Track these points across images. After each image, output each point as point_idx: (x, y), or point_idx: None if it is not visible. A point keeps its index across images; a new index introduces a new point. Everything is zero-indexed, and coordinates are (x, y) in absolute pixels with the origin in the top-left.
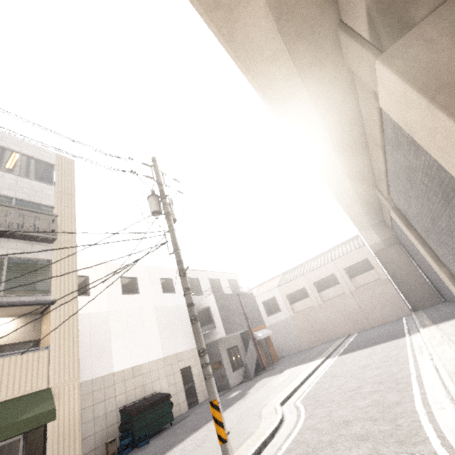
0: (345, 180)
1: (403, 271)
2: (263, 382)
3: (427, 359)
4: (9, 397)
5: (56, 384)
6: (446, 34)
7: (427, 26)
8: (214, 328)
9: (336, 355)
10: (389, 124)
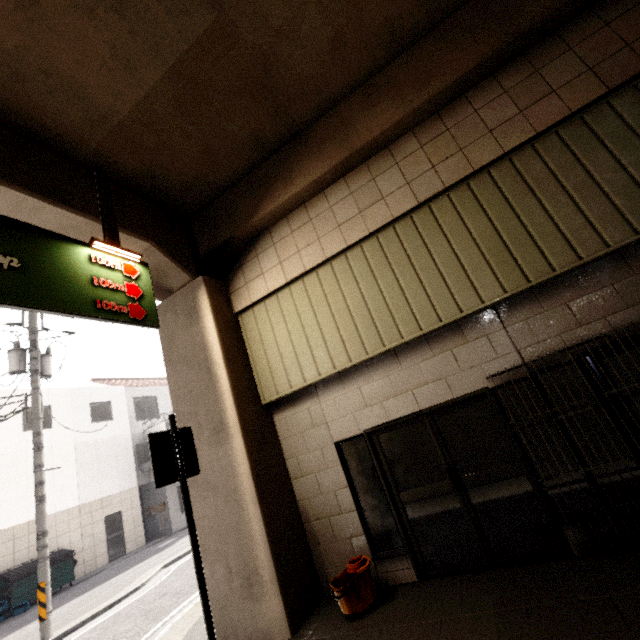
0: None
1: None
2: None
3: None
4: None
5: None
6: (183, 314)
7: (179, 298)
8: None
9: None
10: None
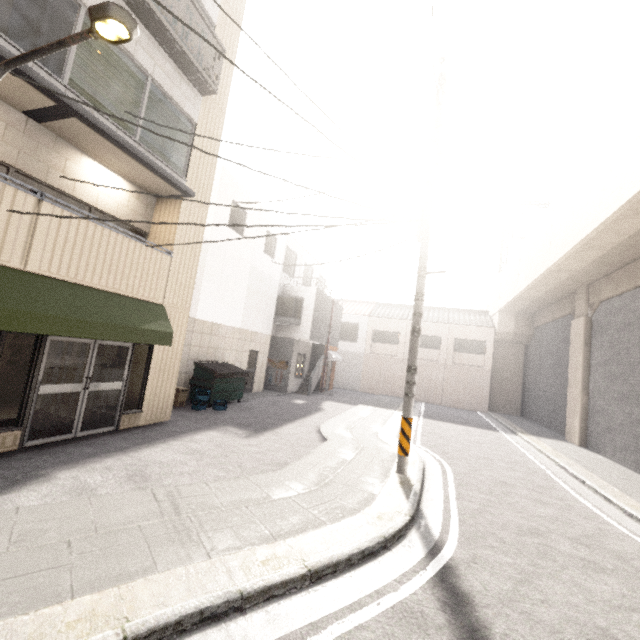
0: (587, 262)
1: (508, 372)
2: (334, 405)
3: (550, 463)
4: (128, 293)
5: (169, 305)
6: None
7: None
8: (298, 326)
9: (418, 415)
10: None
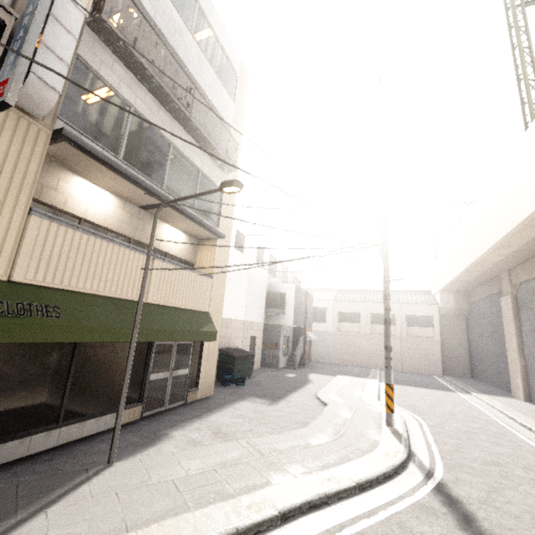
0: (504, 255)
1: (455, 341)
2: (318, 377)
3: (502, 416)
4: (191, 307)
5: (211, 311)
6: None
7: None
8: (284, 314)
9: None
10: None
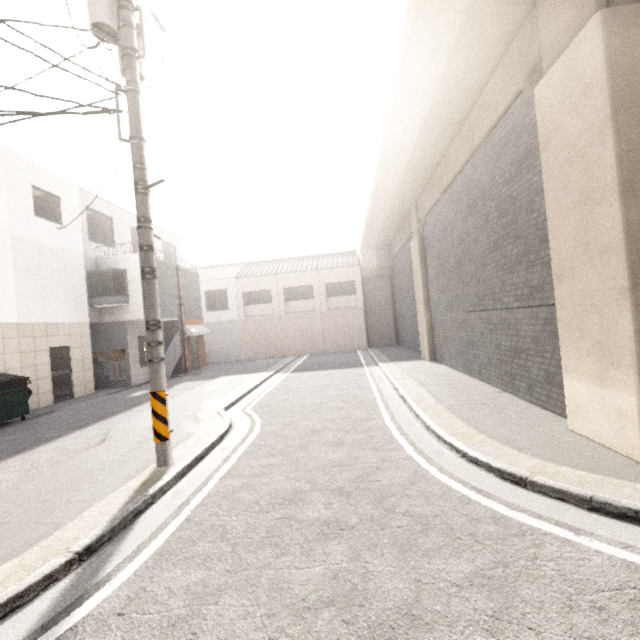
0: (401, 173)
1: (380, 306)
2: (187, 386)
3: (389, 388)
4: None
5: None
6: None
7: None
8: (126, 304)
9: (287, 371)
10: (510, 125)
